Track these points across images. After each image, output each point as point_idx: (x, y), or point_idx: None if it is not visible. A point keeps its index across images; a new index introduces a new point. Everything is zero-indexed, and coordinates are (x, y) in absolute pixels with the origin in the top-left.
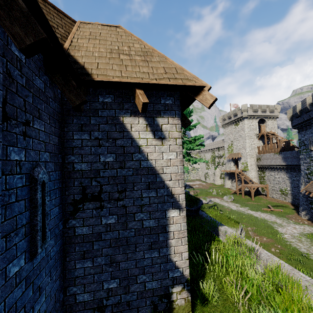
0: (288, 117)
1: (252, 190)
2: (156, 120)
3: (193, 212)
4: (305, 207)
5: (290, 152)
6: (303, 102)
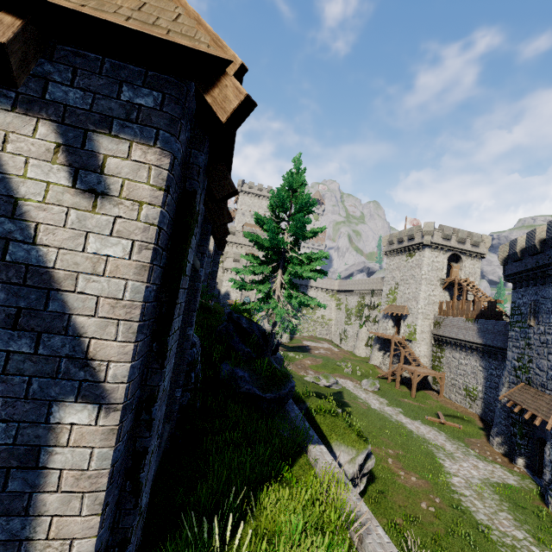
0: (500, 257)
1: (415, 377)
2: (93, 139)
3: (270, 403)
4: (503, 430)
5: (494, 322)
6: (531, 236)
